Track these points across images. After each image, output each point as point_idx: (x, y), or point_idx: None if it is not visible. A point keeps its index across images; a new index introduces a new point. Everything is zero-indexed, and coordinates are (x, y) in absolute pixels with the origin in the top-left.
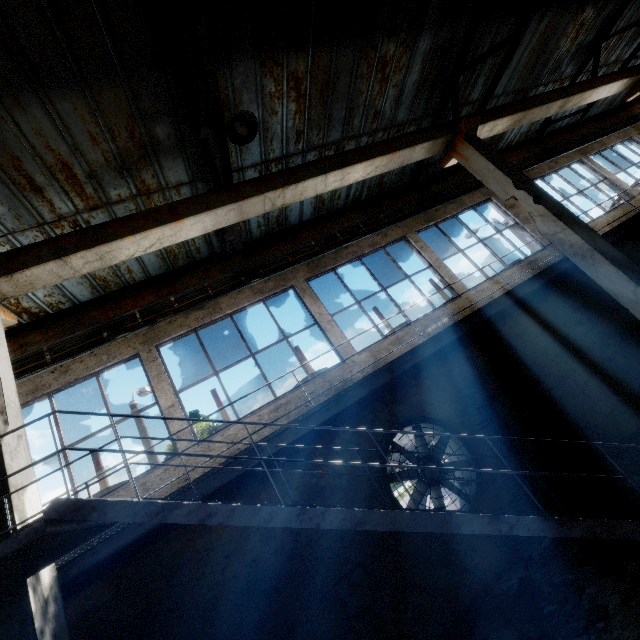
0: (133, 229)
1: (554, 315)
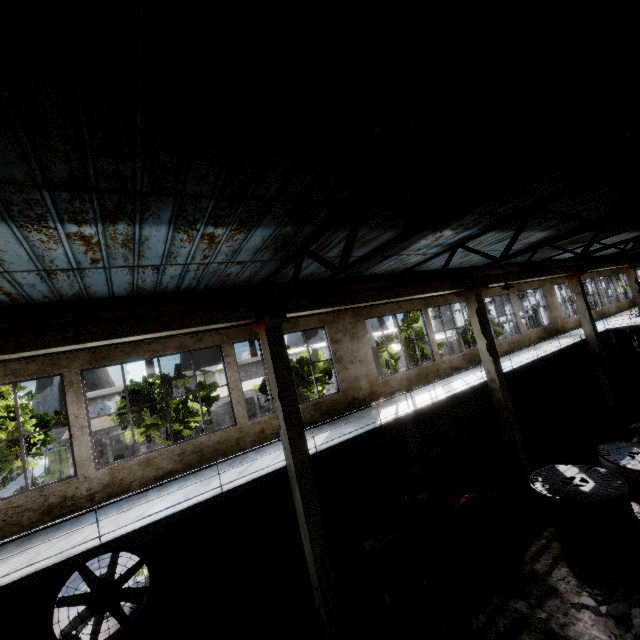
0: None
1: None
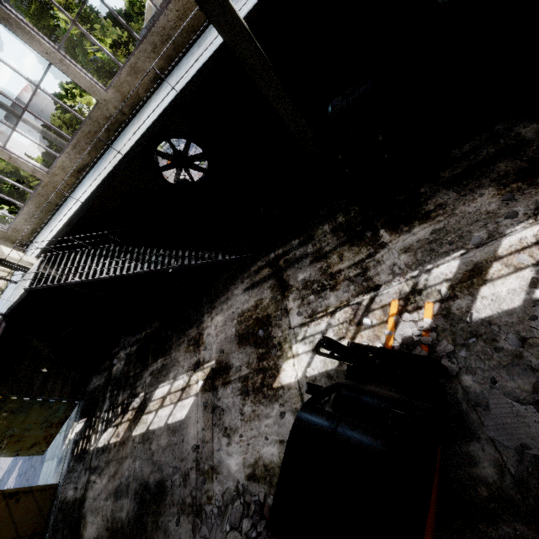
0: None
1: None
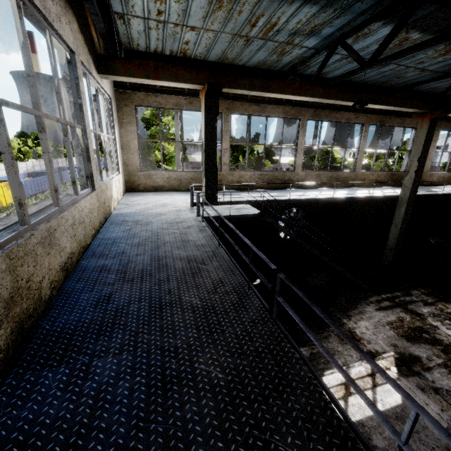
0: (282, 90)
1: (375, 201)
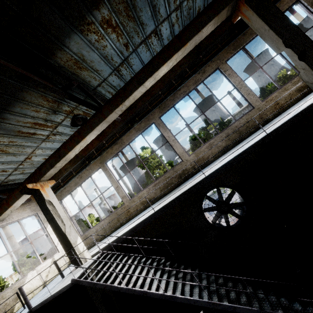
0: (69, 148)
1: None
